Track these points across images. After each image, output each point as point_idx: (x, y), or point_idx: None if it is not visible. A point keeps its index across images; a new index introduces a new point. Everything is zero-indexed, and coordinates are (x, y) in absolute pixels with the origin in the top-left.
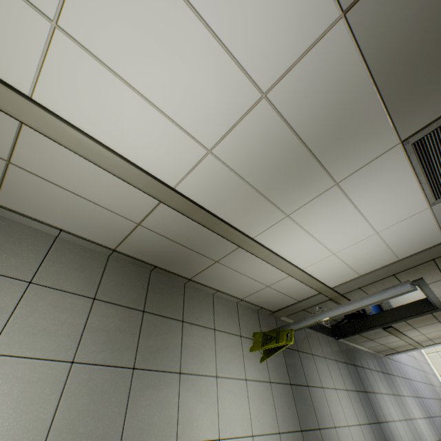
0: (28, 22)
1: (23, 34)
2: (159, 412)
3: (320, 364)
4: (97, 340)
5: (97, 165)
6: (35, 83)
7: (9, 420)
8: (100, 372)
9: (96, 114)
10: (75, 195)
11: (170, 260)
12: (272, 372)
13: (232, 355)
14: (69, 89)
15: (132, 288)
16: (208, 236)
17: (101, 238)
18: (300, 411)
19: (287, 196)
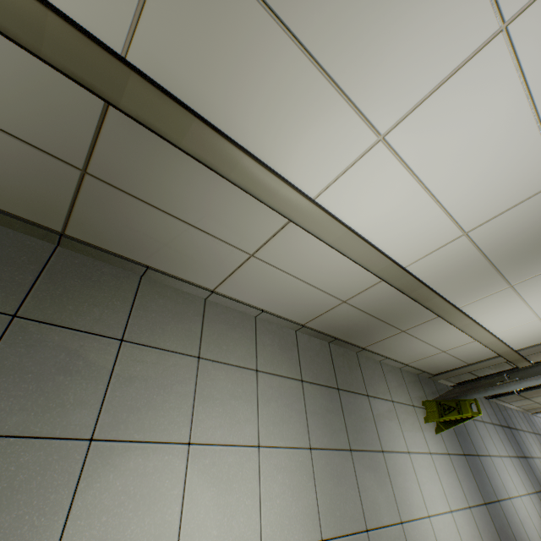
0: (355, 138)
1: (343, 149)
2: (380, 492)
3: (481, 429)
4: (318, 424)
5: (344, 254)
6: (326, 188)
7: (292, 507)
8: (330, 456)
9: (367, 210)
10: (297, 279)
11: (354, 332)
12: (447, 443)
13: (413, 428)
14: (355, 191)
15: (322, 364)
16: (409, 309)
17: (296, 316)
18: (478, 483)
19: (523, 268)
